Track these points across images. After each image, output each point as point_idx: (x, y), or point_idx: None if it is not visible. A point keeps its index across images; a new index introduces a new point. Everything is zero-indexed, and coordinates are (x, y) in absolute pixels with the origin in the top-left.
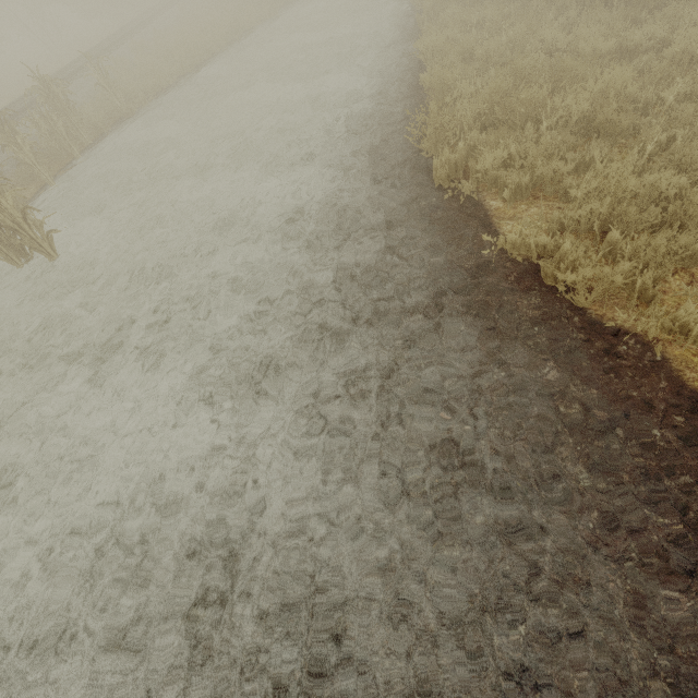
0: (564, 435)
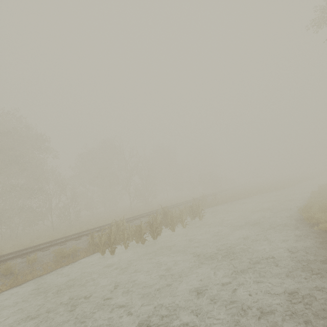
0: (323, 246)
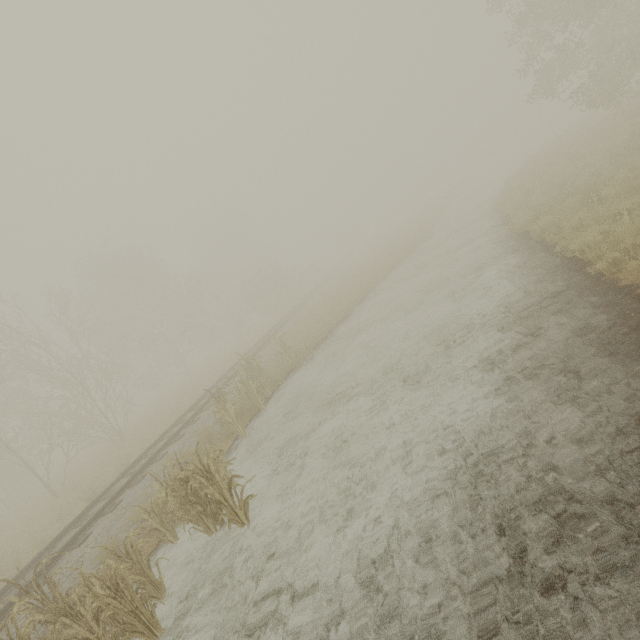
0: None
